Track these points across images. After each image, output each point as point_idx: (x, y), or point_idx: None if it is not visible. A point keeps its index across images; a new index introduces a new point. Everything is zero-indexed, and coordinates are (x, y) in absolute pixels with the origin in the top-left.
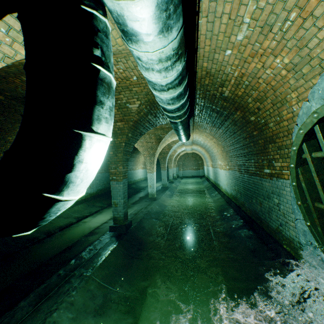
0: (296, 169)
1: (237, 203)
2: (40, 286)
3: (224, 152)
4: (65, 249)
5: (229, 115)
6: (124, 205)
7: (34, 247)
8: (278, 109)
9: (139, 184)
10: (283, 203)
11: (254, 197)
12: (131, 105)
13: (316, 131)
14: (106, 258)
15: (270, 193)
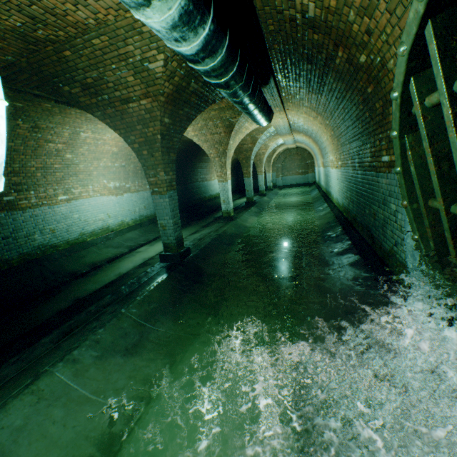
0: (402, 140)
1: (349, 218)
2: (66, 323)
3: (334, 138)
4: (109, 283)
5: (327, 62)
6: (176, 228)
7: (76, 282)
8: (399, 21)
9: (218, 201)
10: (401, 209)
11: (367, 206)
12: (151, 63)
13: (427, 39)
14: (147, 293)
15: (386, 196)
